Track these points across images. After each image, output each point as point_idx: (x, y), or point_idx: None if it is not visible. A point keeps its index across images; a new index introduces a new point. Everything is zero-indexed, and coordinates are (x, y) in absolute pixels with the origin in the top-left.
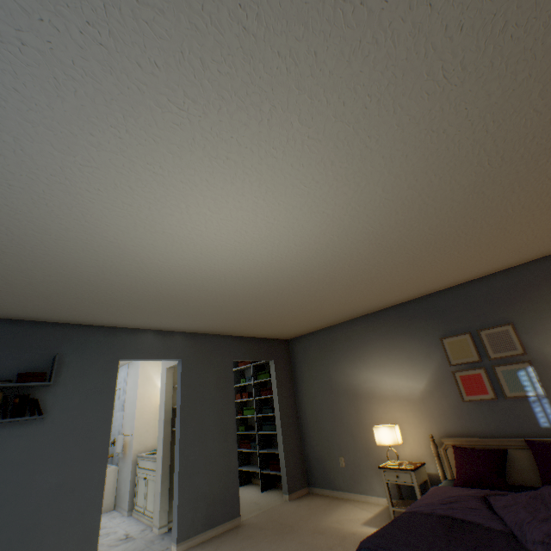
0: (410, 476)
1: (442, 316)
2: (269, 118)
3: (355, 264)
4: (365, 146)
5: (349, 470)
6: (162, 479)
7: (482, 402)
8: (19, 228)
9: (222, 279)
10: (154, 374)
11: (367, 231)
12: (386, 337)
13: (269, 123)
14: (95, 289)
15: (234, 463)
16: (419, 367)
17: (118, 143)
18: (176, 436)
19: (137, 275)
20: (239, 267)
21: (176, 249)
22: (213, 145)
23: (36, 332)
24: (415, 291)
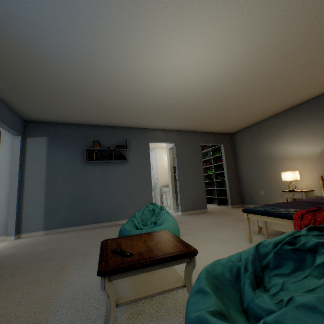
0: (301, 194)
1: None
2: None
3: (271, 71)
4: None
5: (265, 196)
6: (172, 193)
7: None
8: (111, 79)
9: (191, 94)
10: (163, 154)
11: (275, 43)
12: (297, 123)
13: None
14: (137, 107)
15: (203, 188)
16: (320, 138)
17: (142, 26)
18: (176, 174)
19: (152, 96)
20: (199, 84)
21: (168, 78)
22: (181, 13)
23: (118, 131)
24: (323, 86)
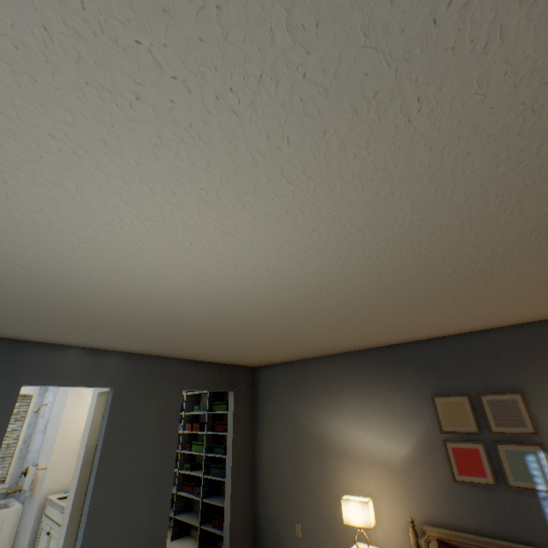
0: None
1: (435, 369)
2: (220, 1)
3: (346, 302)
4: (407, 120)
5: (305, 542)
6: (64, 543)
7: (478, 486)
8: None
9: (164, 301)
10: (89, 392)
11: (371, 264)
12: (366, 384)
13: (220, 18)
14: None
15: (163, 528)
16: (403, 427)
17: None
18: (89, 491)
19: (30, 284)
20: (187, 289)
21: (80, 255)
22: (99, 55)
23: None
24: (408, 335)
